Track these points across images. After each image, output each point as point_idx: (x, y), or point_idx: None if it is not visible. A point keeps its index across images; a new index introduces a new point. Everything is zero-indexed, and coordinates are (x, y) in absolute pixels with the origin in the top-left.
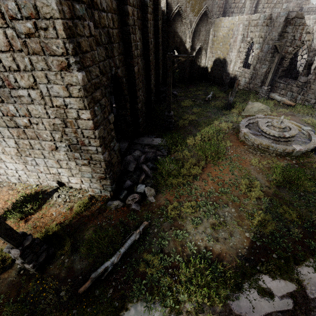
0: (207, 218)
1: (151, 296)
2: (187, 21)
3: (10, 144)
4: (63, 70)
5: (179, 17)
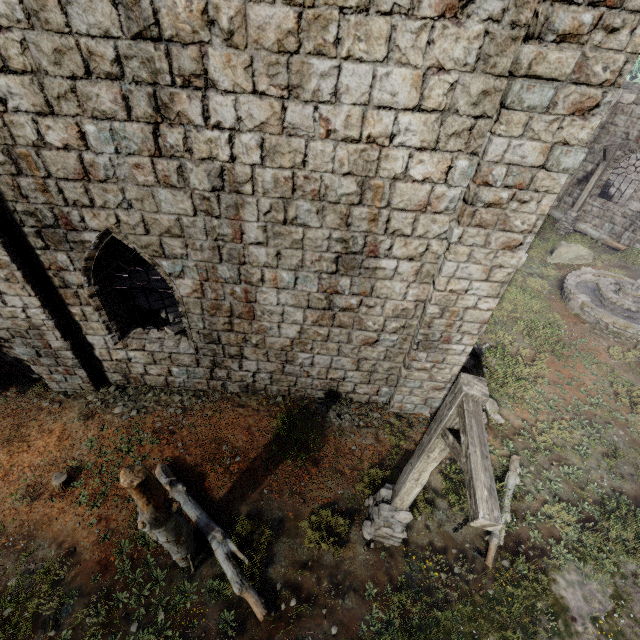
0: (595, 446)
1: (580, 560)
2: None
3: (285, 332)
4: (507, 249)
5: None
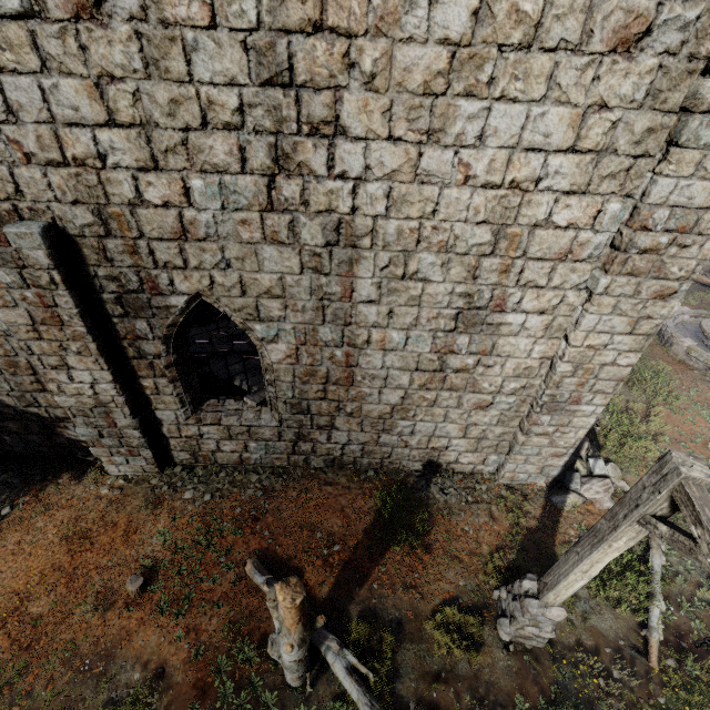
0: None
1: None
2: None
3: (386, 399)
4: (658, 298)
5: None
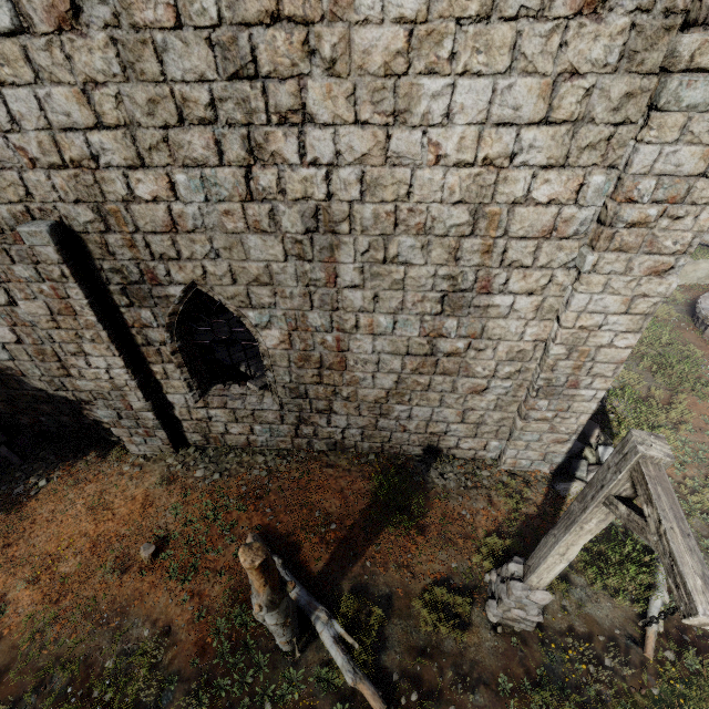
0: None
1: None
2: None
3: (380, 383)
4: (653, 275)
5: None
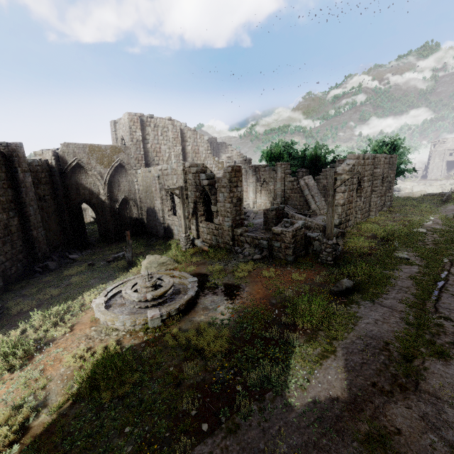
0: None
1: None
2: (95, 173)
3: None
4: None
5: (82, 169)
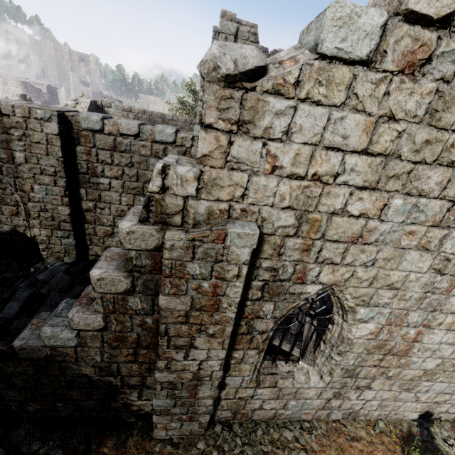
0: None
1: None
2: None
3: (424, 365)
4: None
5: None
